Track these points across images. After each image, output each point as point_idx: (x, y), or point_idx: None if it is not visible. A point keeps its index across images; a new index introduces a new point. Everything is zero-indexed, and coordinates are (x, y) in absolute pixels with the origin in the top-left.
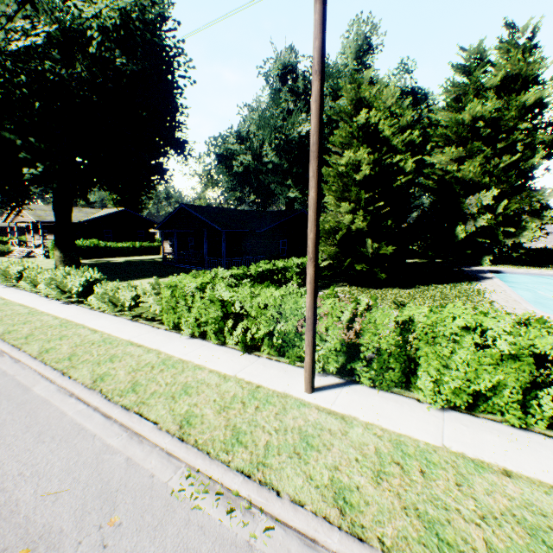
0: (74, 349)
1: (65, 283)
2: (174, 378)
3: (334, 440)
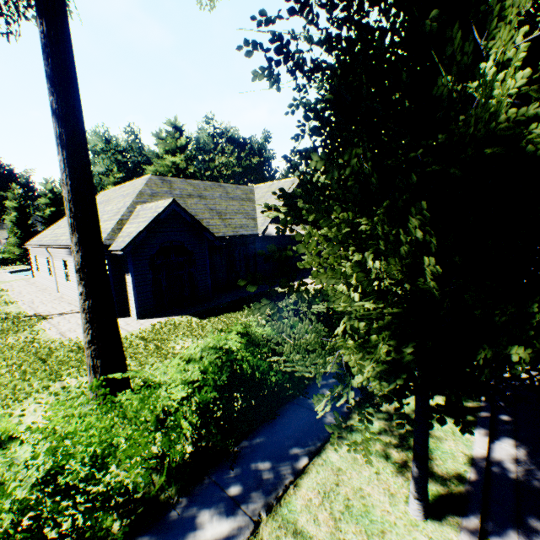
0: None
1: None
2: None
3: None
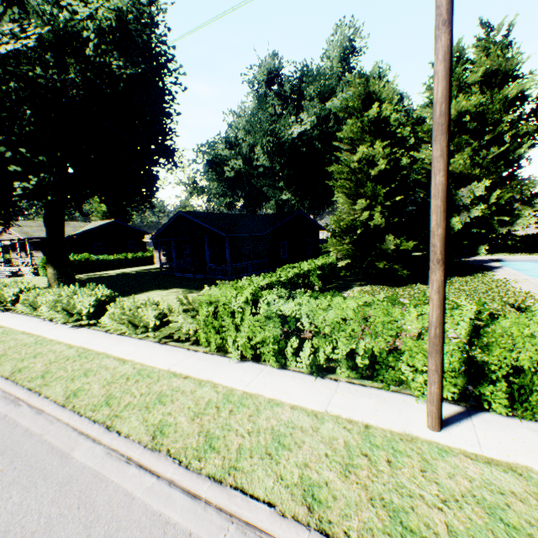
0: (108, 388)
1: (72, 304)
2: (254, 423)
3: (535, 512)
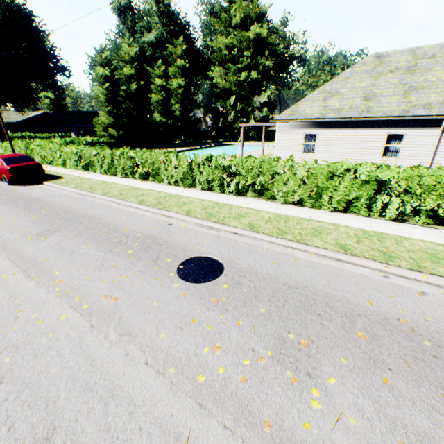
0: None
1: None
2: None
3: None
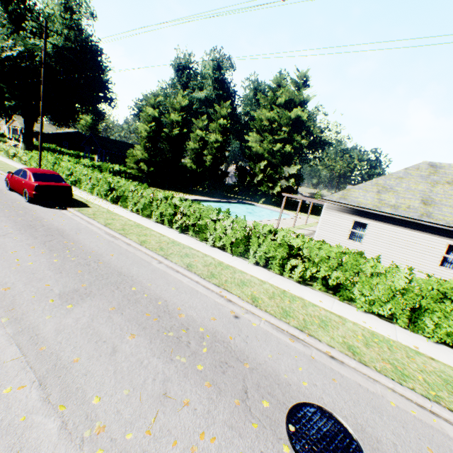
0: None
1: (9, 152)
2: (13, 169)
3: None
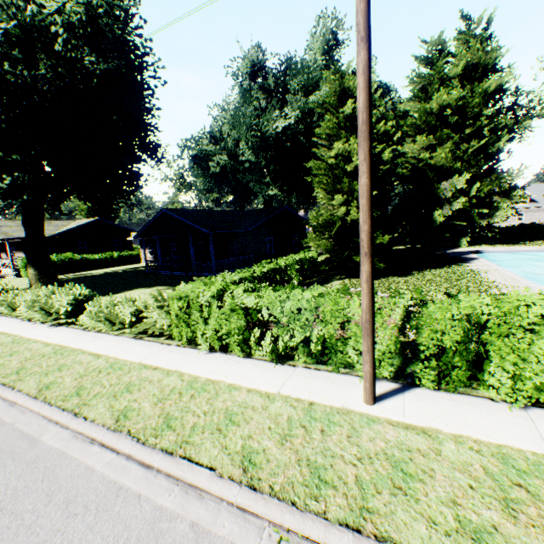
0: (80, 381)
1: (50, 304)
2: (211, 405)
3: (431, 463)
